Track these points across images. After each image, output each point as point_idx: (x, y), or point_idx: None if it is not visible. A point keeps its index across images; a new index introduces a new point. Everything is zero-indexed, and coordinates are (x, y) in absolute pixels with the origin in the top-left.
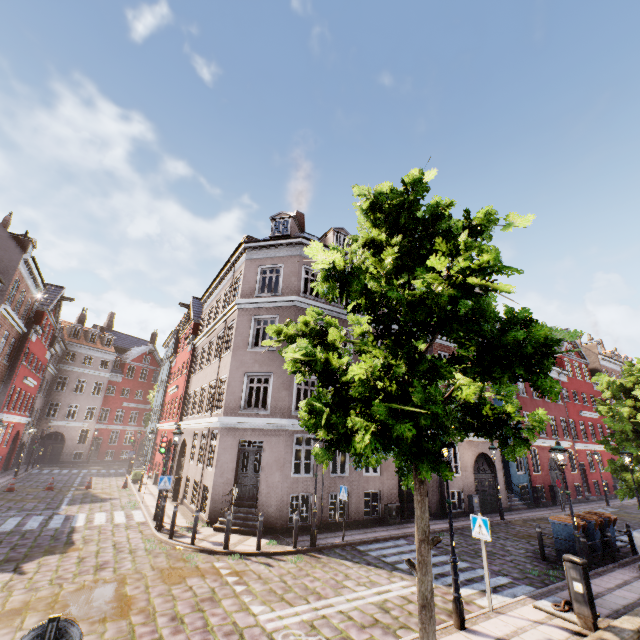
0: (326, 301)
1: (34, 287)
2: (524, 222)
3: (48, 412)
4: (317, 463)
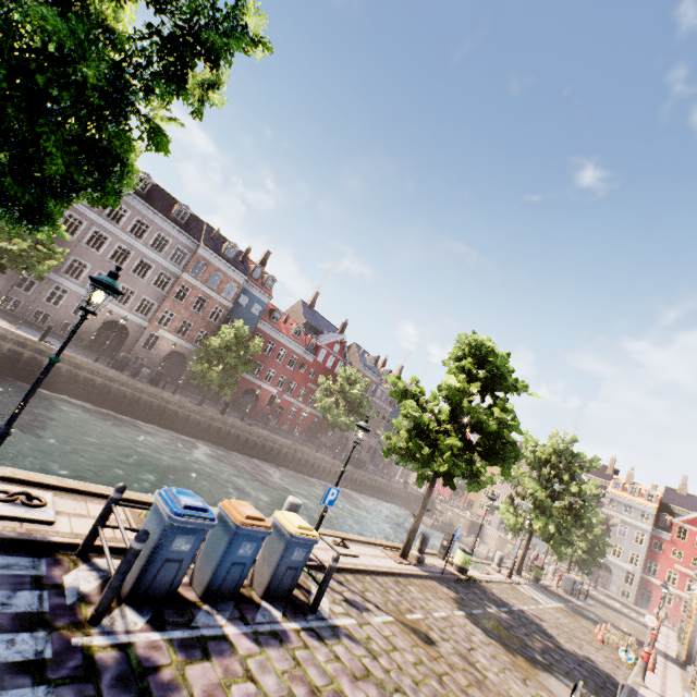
0: (98, 212)
1: None
2: None
3: None
4: None
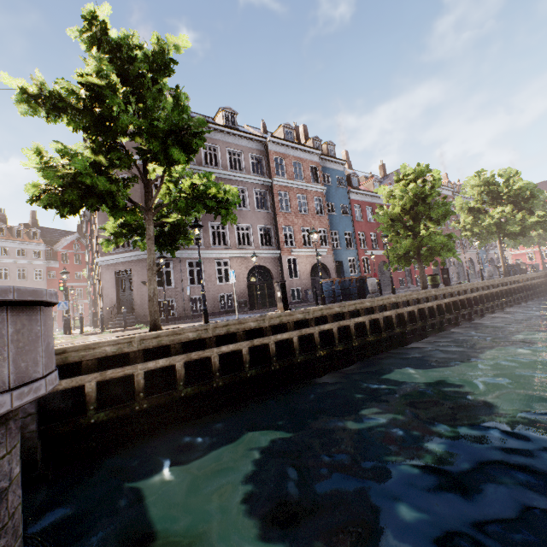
0: None
1: None
2: (185, 43)
3: None
4: (103, 247)
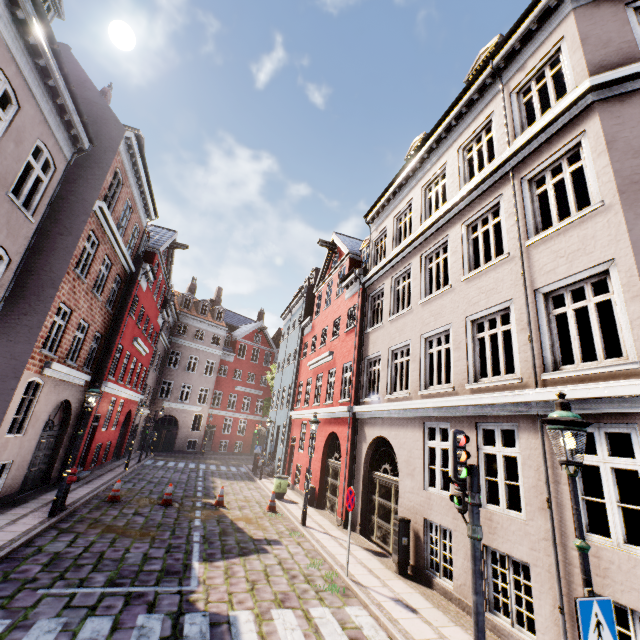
0: None
1: (142, 208)
2: None
3: (161, 393)
4: None
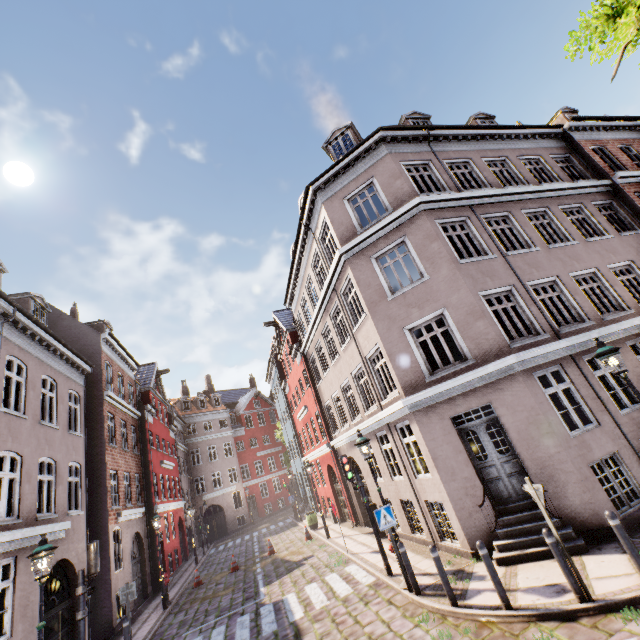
0: (454, 191)
1: (127, 368)
2: None
3: (197, 489)
4: None
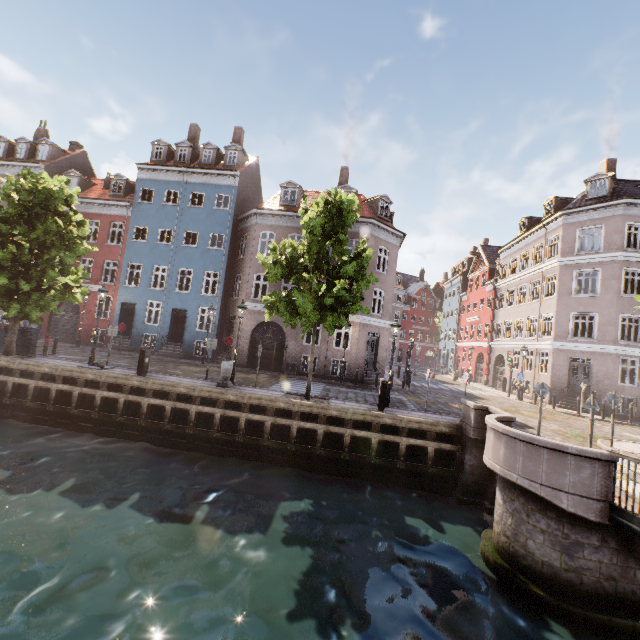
0: None
1: None
2: None
3: None
4: None
